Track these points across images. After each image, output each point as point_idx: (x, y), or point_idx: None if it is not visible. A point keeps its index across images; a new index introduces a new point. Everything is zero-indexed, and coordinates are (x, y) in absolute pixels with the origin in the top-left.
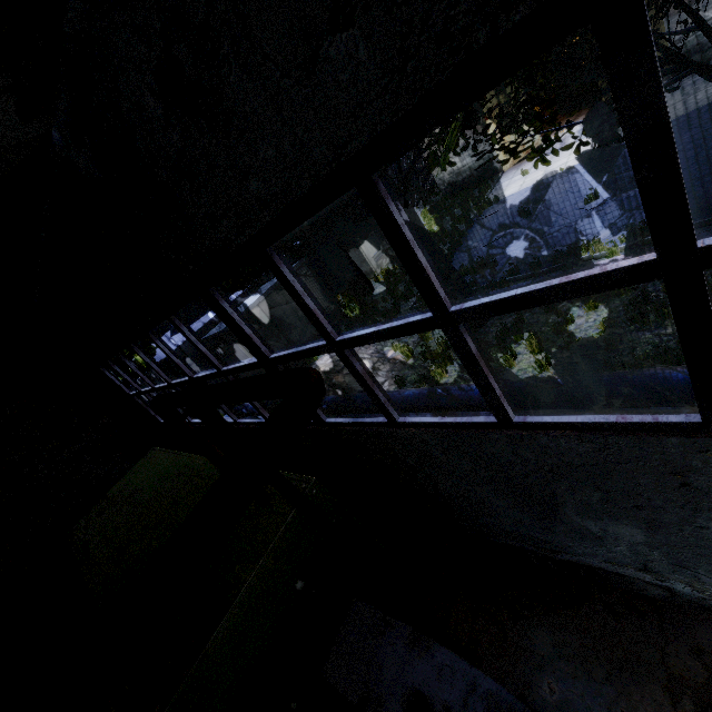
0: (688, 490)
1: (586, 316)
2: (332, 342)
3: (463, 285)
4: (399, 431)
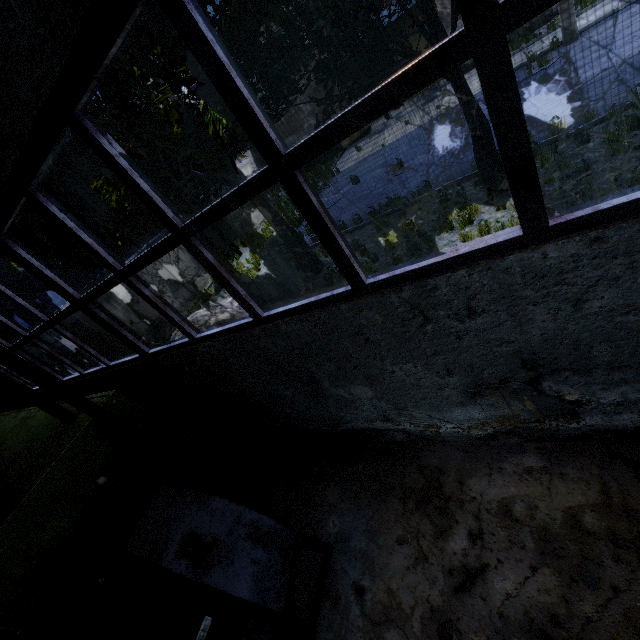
0: (370, 344)
1: (387, 255)
2: (117, 272)
3: (297, 239)
4: (199, 346)
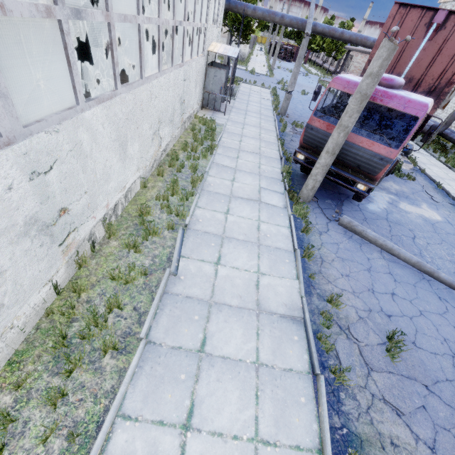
0: None
1: None
2: None
3: None
4: None
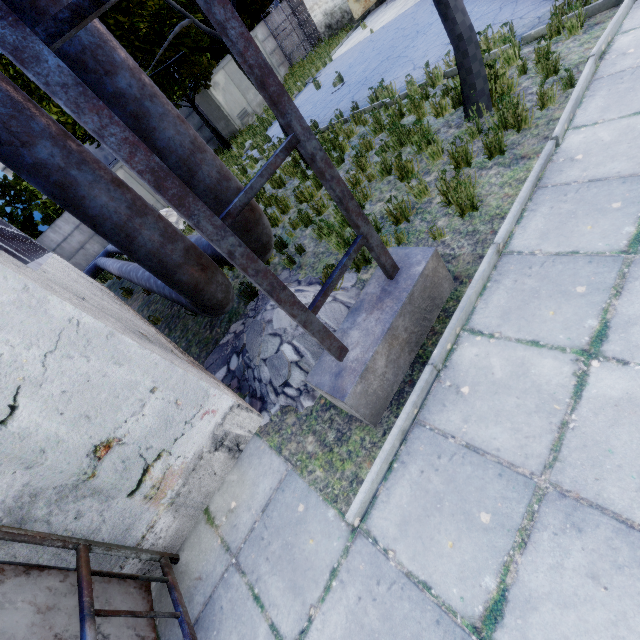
0: None
1: None
2: None
3: None
4: None
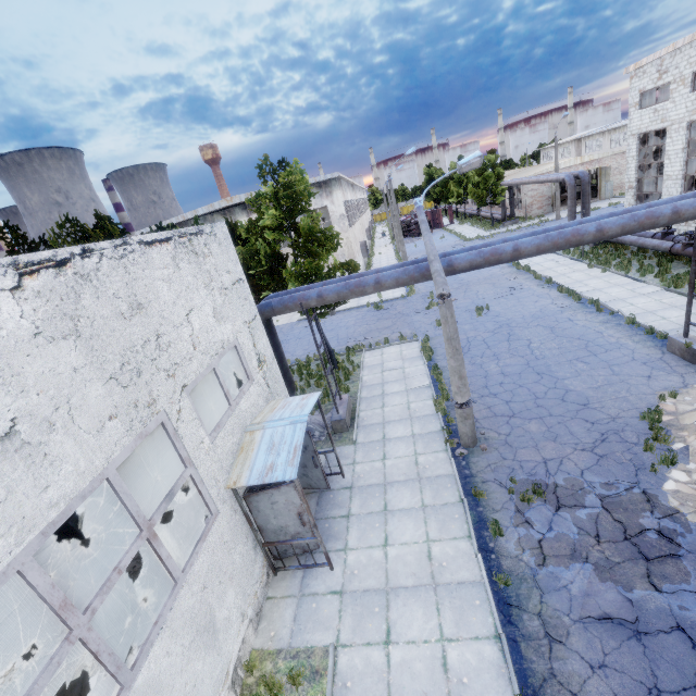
0: None
1: None
2: None
3: None
4: None
